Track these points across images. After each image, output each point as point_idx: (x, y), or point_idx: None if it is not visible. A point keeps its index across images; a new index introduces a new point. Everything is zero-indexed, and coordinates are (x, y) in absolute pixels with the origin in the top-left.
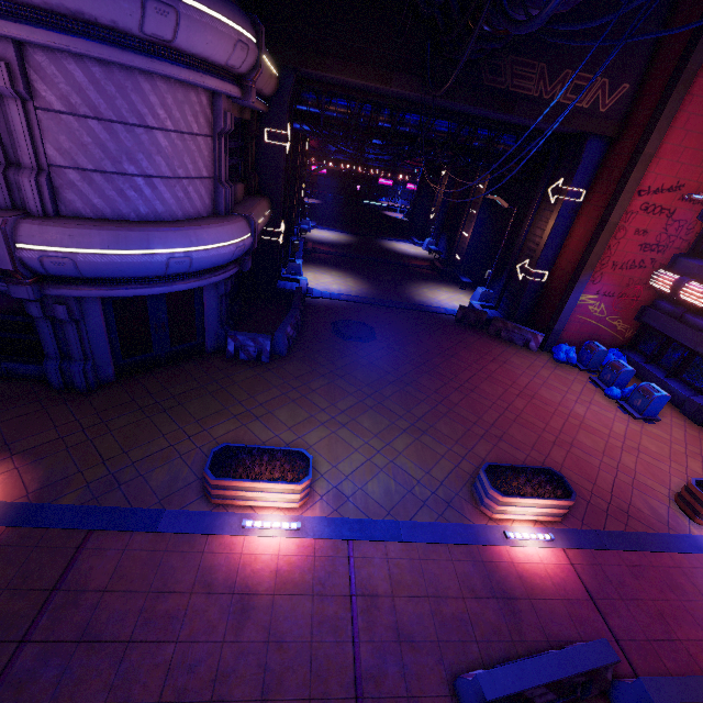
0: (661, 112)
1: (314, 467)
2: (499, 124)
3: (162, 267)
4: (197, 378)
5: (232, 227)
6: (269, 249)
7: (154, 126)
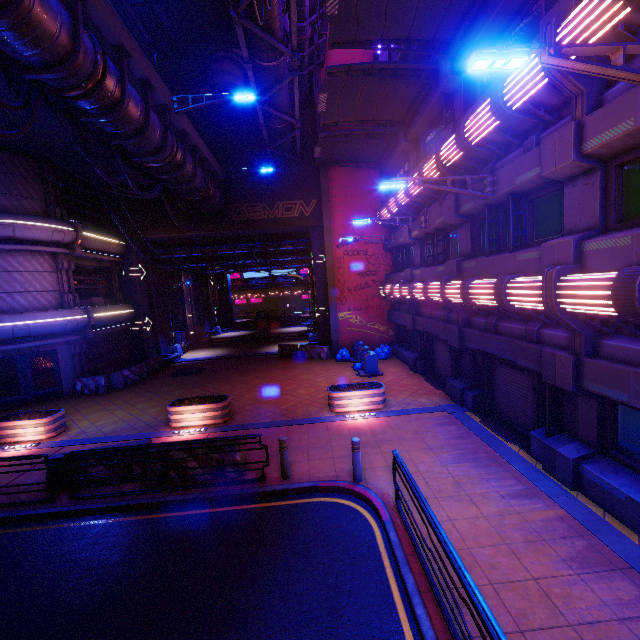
0: (322, 207)
1: (79, 425)
2: (272, 236)
3: (10, 332)
4: (45, 405)
5: (65, 311)
6: (138, 335)
7: (12, 271)
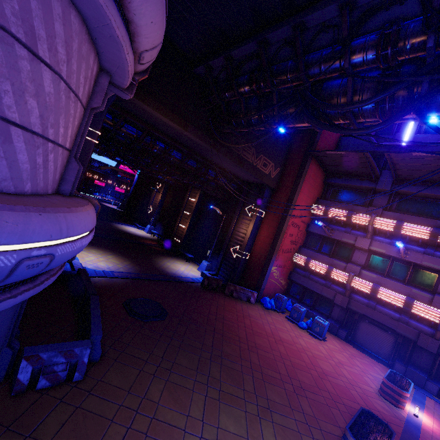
0: (298, 184)
1: None
2: (223, 170)
3: None
4: None
5: (92, 212)
6: None
7: (44, 59)
